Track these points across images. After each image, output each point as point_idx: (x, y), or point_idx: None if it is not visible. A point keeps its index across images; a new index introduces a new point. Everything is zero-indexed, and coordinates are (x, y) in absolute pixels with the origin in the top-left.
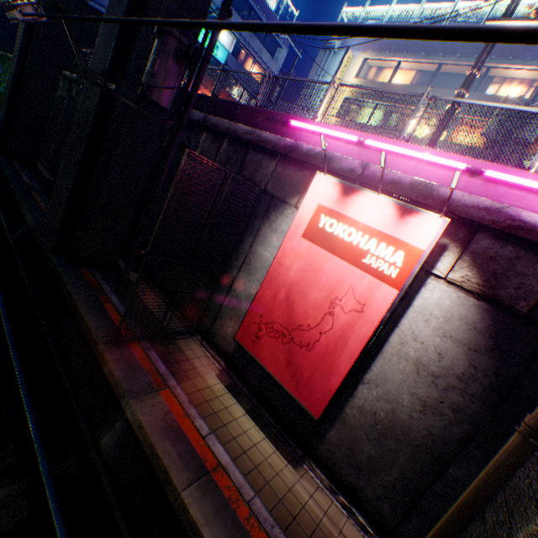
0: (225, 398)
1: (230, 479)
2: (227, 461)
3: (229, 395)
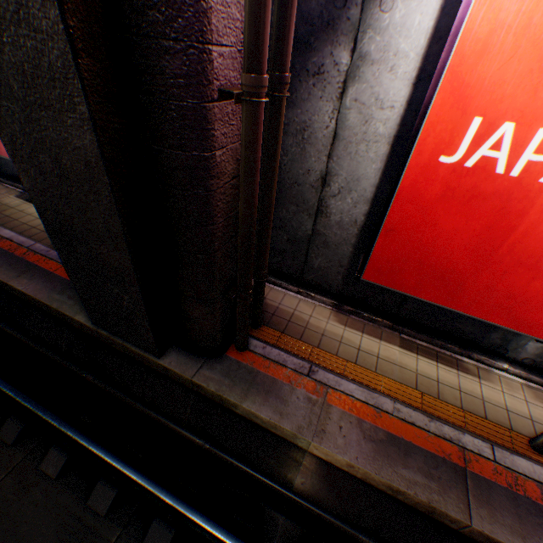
0: (23, 207)
1: (14, 243)
2: (13, 236)
3: (29, 204)
